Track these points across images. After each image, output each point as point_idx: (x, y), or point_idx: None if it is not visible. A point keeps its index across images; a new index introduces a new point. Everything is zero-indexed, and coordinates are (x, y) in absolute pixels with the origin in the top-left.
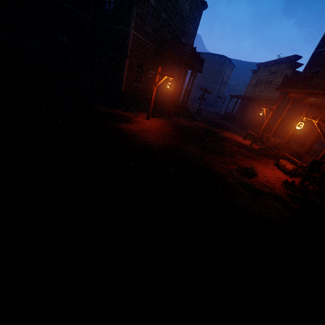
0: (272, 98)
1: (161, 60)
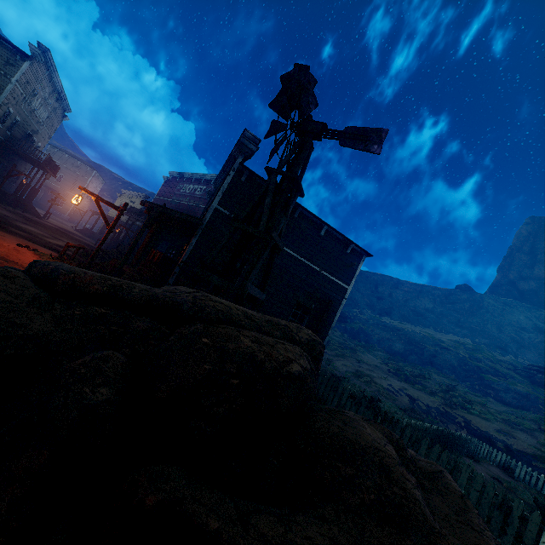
0: (130, 223)
1: (6, 149)
